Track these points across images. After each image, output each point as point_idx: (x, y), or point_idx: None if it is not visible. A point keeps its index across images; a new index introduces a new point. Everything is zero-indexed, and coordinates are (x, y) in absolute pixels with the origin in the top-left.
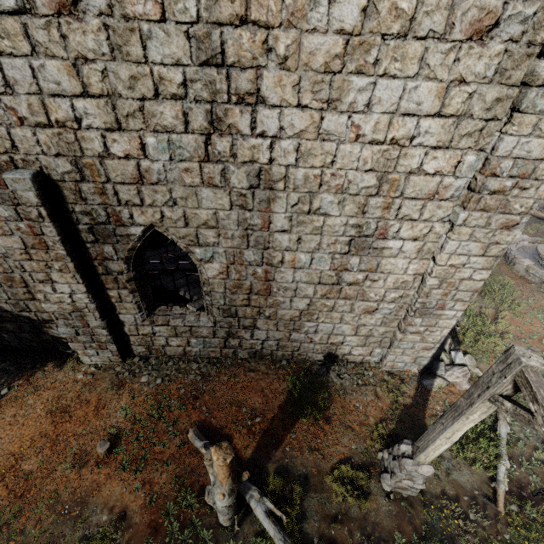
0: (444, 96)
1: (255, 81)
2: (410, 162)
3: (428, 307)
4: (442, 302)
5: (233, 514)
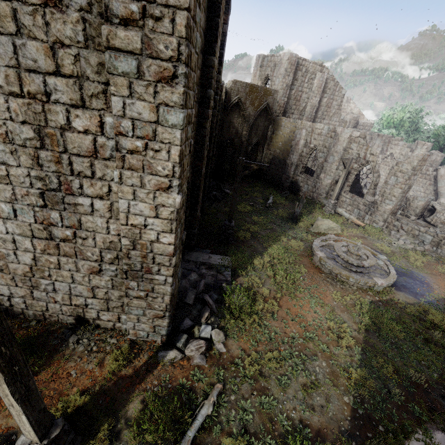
0: (54, 56)
1: None
2: (57, 118)
3: (136, 269)
4: (146, 265)
5: None
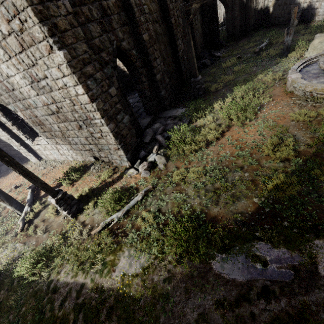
0: None
1: None
2: None
3: (85, 119)
4: (86, 114)
5: (15, 208)
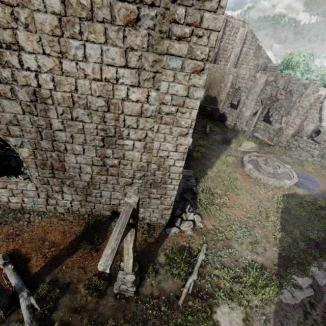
0: (126, 56)
1: (13, 36)
2: (121, 93)
3: (157, 182)
4: (164, 179)
5: (1, 306)
